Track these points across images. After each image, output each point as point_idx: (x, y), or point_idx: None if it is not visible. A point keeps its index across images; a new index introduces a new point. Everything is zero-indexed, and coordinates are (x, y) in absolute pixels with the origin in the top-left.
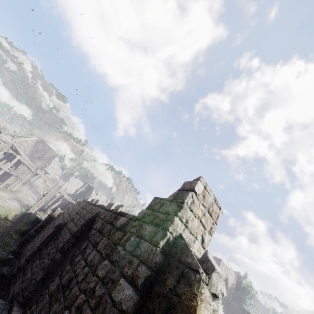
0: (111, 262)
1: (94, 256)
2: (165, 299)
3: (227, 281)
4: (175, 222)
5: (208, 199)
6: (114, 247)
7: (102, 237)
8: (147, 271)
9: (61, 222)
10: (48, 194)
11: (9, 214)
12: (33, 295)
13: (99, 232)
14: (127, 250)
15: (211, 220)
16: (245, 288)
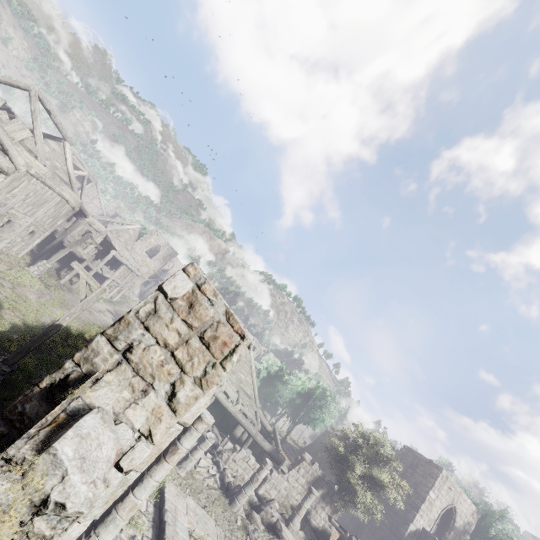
0: None
1: None
2: None
3: (454, 514)
4: (92, 344)
5: (203, 312)
6: None
7: None
8: None
9: None
10: (86, 299)
11: (87, 331)
12: None
13: None
14: None
15: (208, 356)
16: (497, 539)
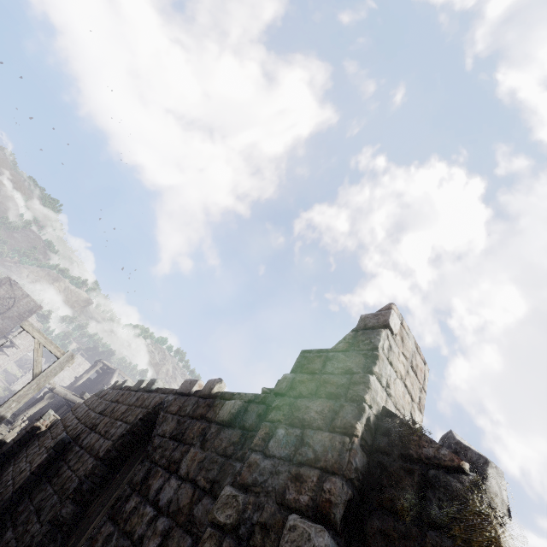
0: (242, 489)
1: (178, 490)
2: (408, 541)
3: None
4: (372, 384)
5: (408, 344)
6: (225, 462)
7: (186, 447)
8: (347, 489)
9: (66, 435)
10: (44, 372)
11: None
12: None
13: (174, 439)
14: (278, 457)
15: (418, 383)
16: None
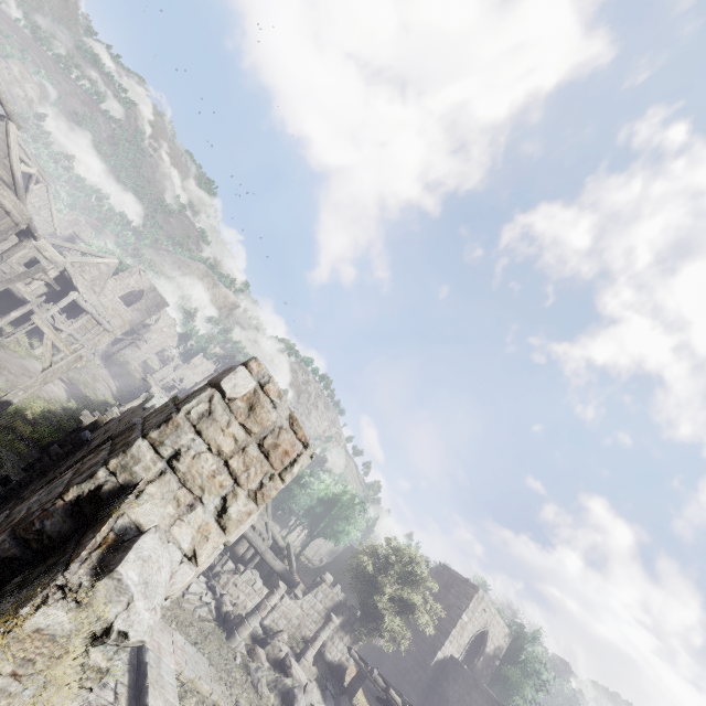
0: (4, 517)
1: None
2: None
3: (485, 638)
4: (133, 449)
5: (265, 415)
6: None
7: None
8: (9, 546)
9: (85, 433)
10: (52, 368)
11: (29, 406)
12: None
13: None
14: (37, 498)
15: (266, 466)
16: (526, 662)
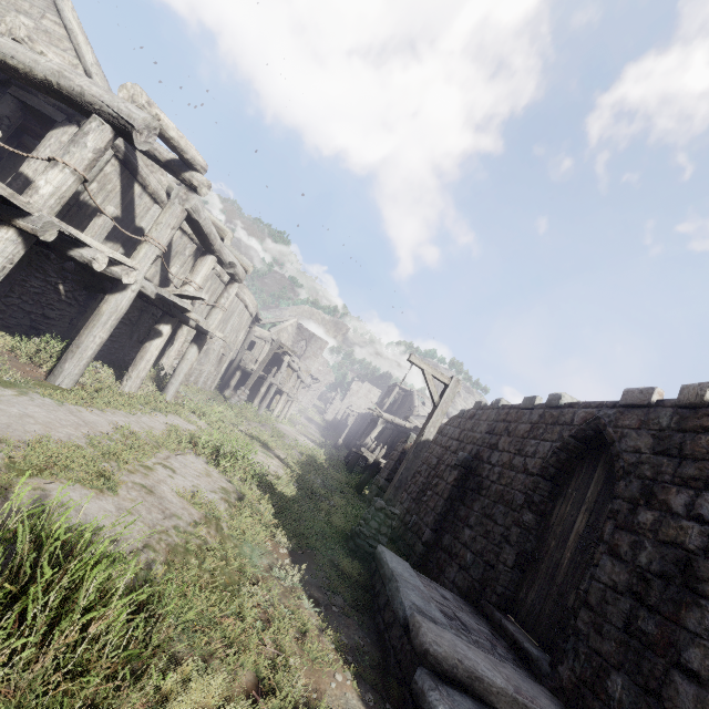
0: None
1: None
2: None
3: None
4: None
5: None
6: None
7: (702, 463)
8: None
9: (467, 454)
10: (442, 399)
11: (319, 458)
12: (514, 592)
13: (666, 455)
14: None
15: None
16: None
